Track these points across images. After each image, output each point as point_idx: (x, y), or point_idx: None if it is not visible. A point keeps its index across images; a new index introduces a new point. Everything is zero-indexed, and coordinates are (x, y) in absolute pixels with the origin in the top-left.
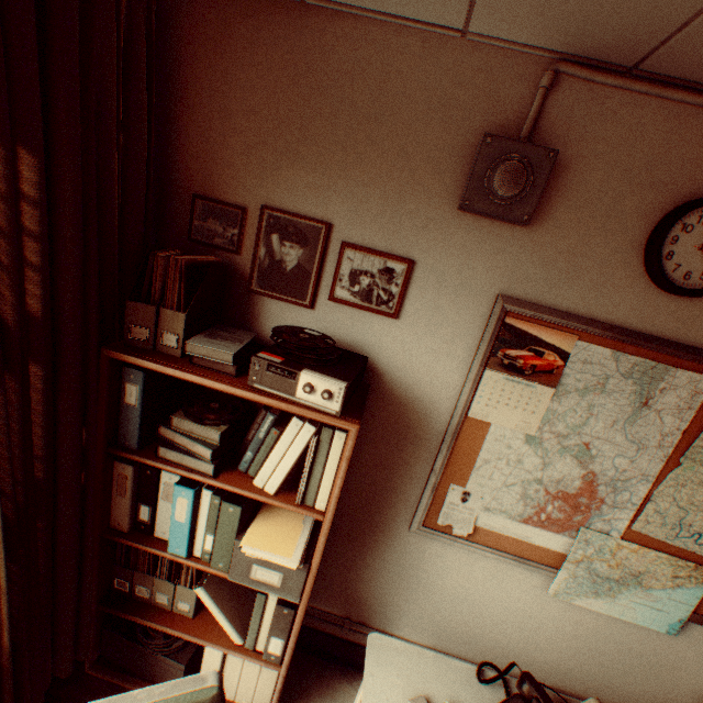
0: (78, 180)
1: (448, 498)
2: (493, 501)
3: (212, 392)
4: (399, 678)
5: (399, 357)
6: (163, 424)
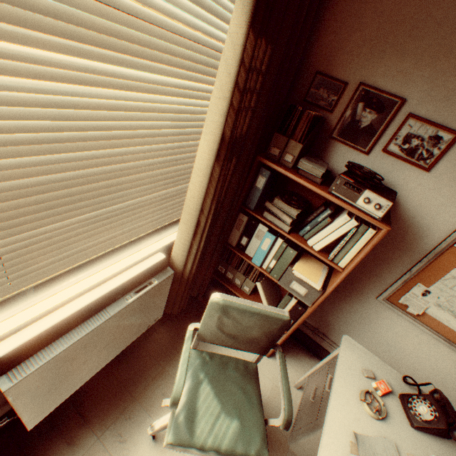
0: (278, 63)
1: (412, 290)
2: (445, 302)
3: (291, 191)
4: (358, 358)
5: (416, 197)
6: (268, 201)
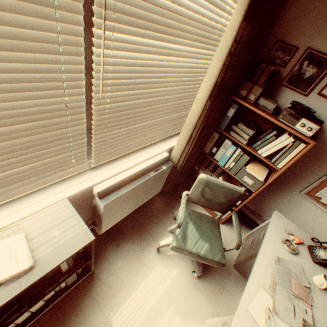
0: (254, 36)
1: (325, 188)
2: None
3: (249, 119)
4: (282, 224)
5: None
6: (233, 125)
